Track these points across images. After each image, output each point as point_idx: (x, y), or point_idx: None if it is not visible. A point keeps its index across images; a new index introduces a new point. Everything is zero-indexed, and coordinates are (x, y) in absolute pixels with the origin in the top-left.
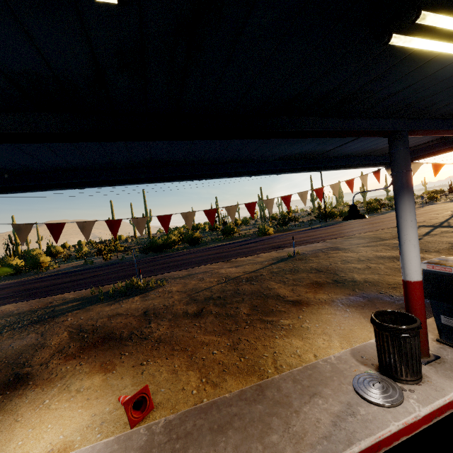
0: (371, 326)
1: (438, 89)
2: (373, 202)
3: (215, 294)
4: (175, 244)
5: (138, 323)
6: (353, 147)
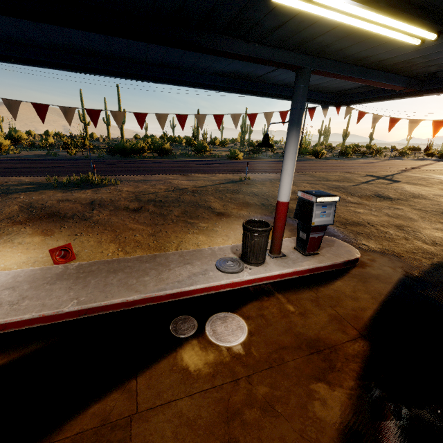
0: None
1: (318, 31)
2: (352, 147)
3: (158, 198)
4: (144, 151)
5: (83, 209)
6: (285, 77)
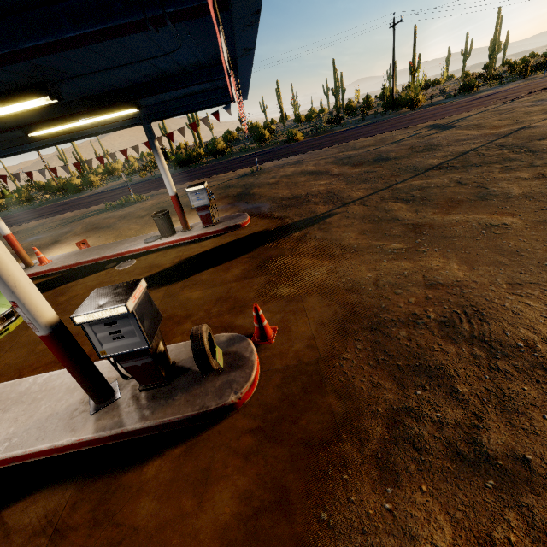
0: None
1: None
2: (519, 62)
3: (164, 205)
4: (201, 158)
5: (113, 222)
6: None
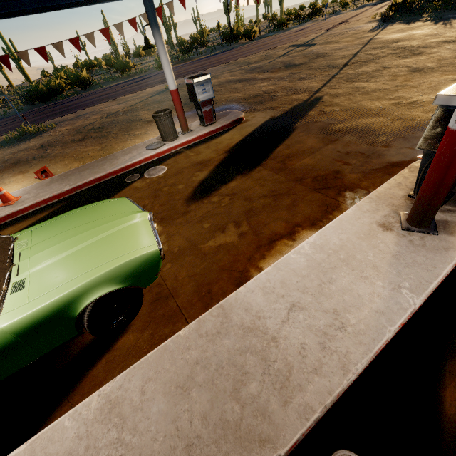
0: None
1: None
2: (294, 12)
3: (96, 126)
4: (63, 89)
5: (38, 152)
6: None
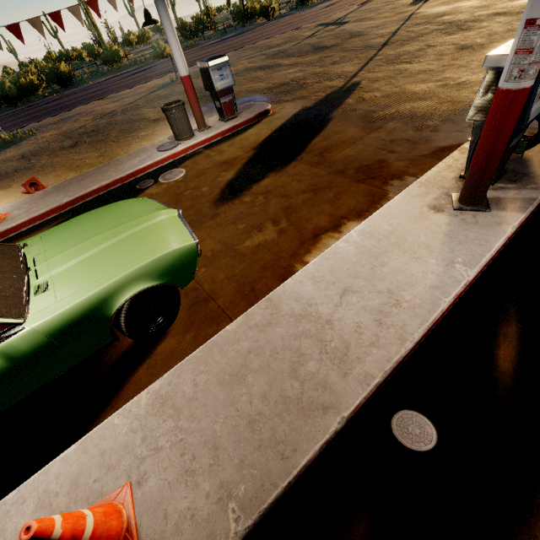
0: None
1: None
2: None
3: (89, 129)
4: (37, 88)
5: (19, 164)
6: None
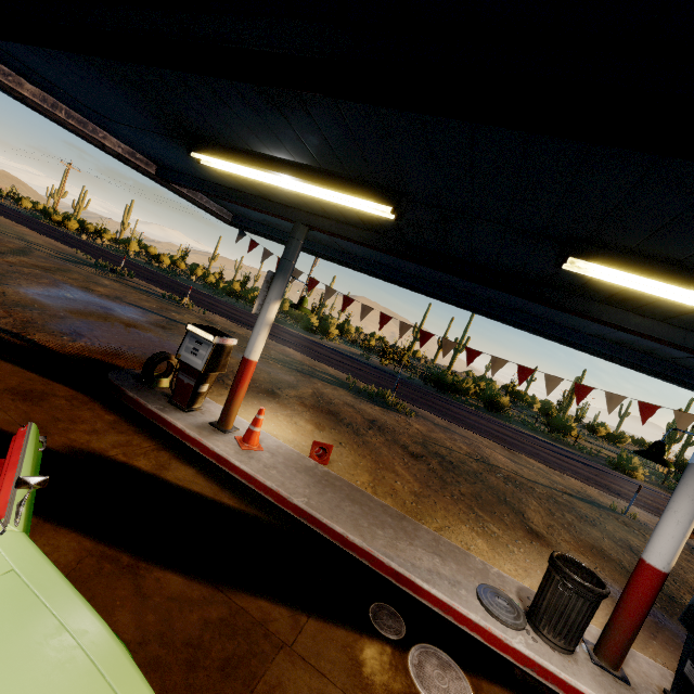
0: (602, 623)
1: None
2: None
3: (450, 457)
4: (467, 394)
5: (361, 422)
6: None
